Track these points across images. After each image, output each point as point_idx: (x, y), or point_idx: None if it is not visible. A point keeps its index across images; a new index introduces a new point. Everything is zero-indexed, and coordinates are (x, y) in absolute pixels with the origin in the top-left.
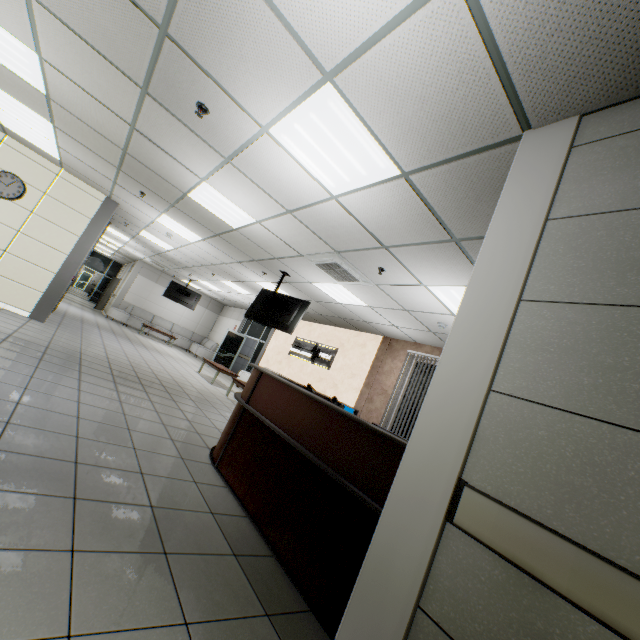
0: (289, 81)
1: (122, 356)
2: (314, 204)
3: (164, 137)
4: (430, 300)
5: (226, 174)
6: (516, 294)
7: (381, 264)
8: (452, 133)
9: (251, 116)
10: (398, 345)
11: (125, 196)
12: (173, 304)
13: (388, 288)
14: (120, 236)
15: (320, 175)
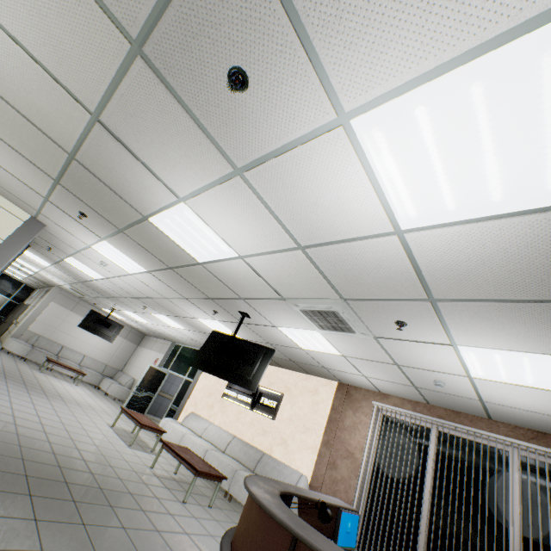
0: (481, 6)
1: (7, 425)
2: (352, 239)
3: (143, 134)
4: (447, 359)
5: (224, 192)
6: None
7: (405, 317)
8: None
9: (329, 93)
10: (358, 394)
11: (57, 216)
12: (87, 334)
13: (390, 342)
14: (39, 260)
15: (400, 198)
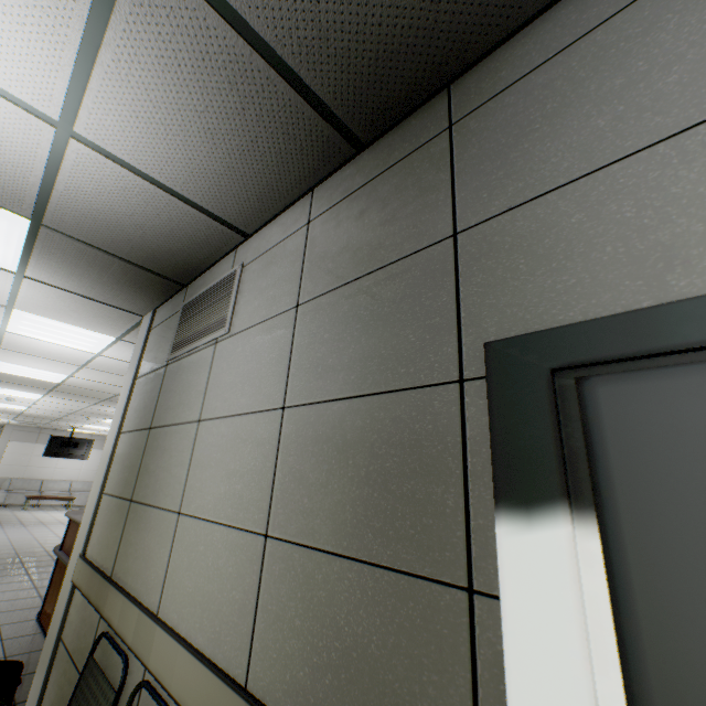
0: None
1: None
2: (93, 359)
3: None
4: None
5: (7, 354)
6: (118, 430)
7: None
8: (112, 320)
9: None
10: None
11: None
12: (66, 459)
13: None
14: None
15: (72, 345)
